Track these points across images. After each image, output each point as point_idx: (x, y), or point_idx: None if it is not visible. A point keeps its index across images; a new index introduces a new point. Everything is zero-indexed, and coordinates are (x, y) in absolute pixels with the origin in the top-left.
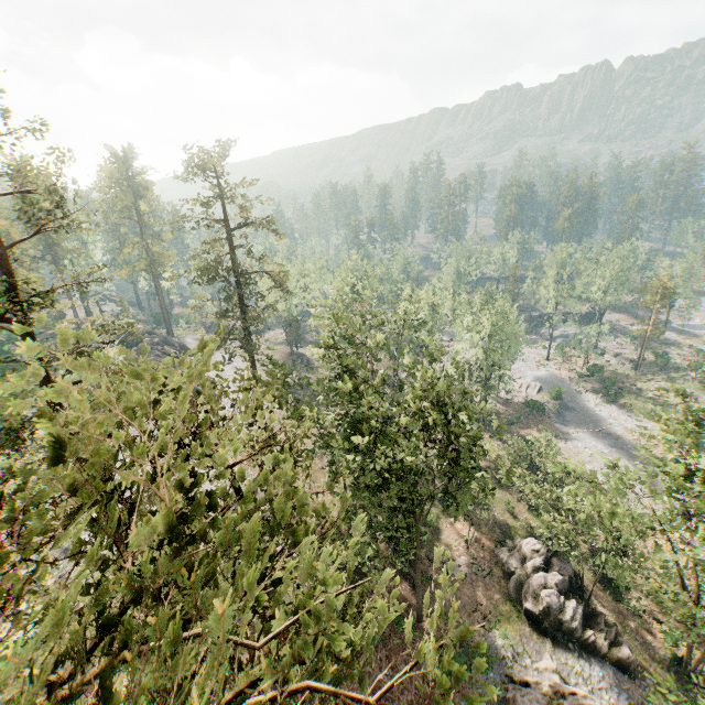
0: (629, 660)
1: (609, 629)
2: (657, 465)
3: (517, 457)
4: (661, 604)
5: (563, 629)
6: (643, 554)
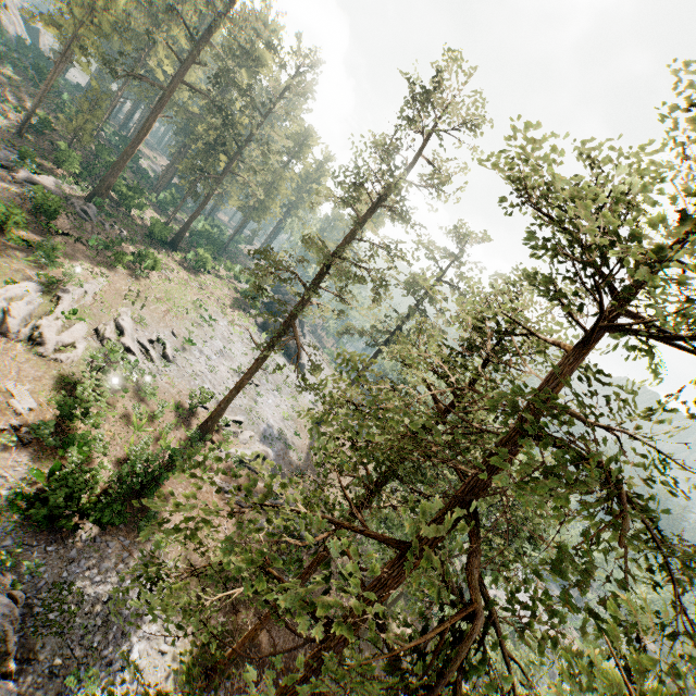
0: None
1: None
2: None
3: None
4: None
5: None
6: None
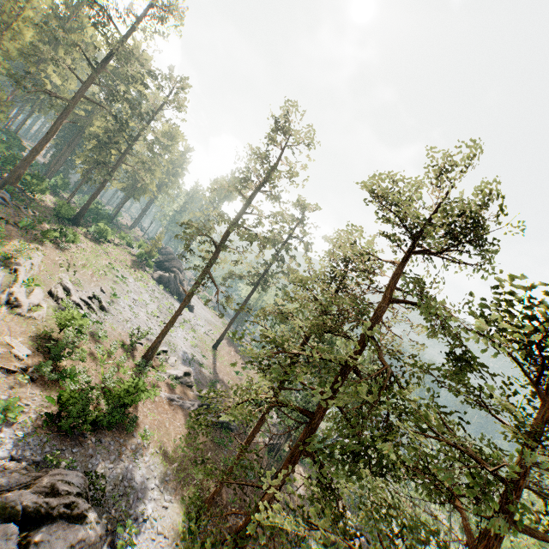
0: None
1: None
2: None
3: None
4: None
5: None
6: None
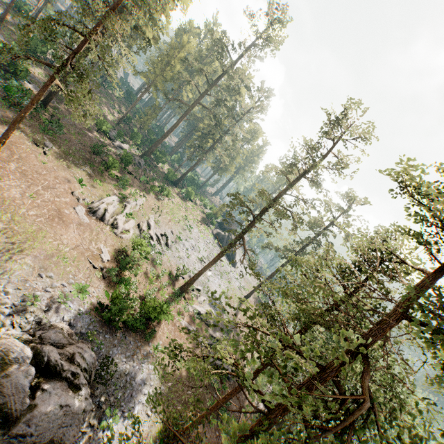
0: None
1: None
2: None
3: None
4: None
5: None
6: None
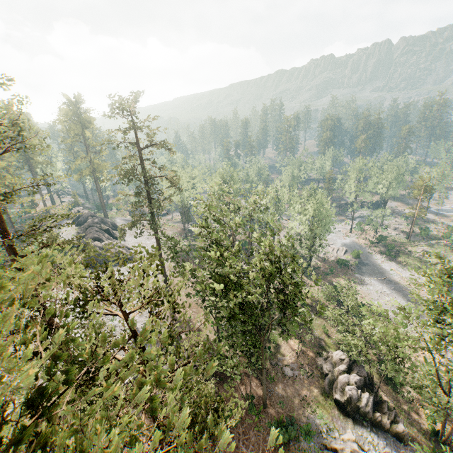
0: (404, 433)
1: (390, 412)
2: (421, 304)
3: (330, 297)
4: (424, 396)
5: (360, 412)
6: (413, 363)
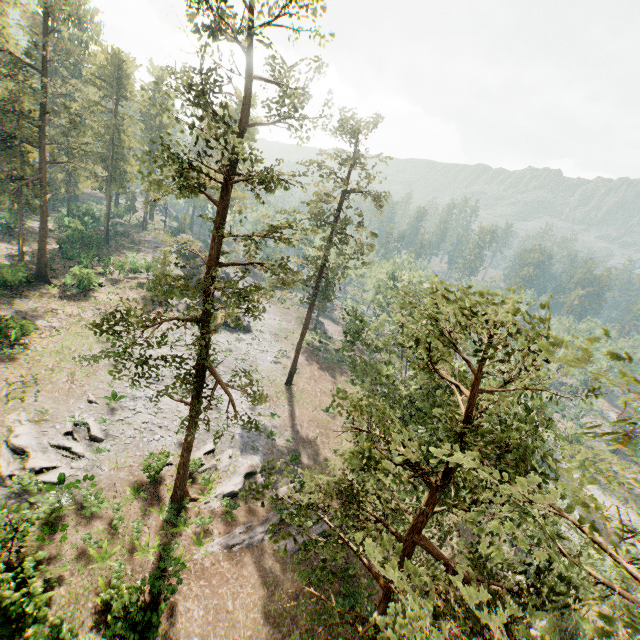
0: None
1: None
2: None
3: None
4: None
5: None
6: None
